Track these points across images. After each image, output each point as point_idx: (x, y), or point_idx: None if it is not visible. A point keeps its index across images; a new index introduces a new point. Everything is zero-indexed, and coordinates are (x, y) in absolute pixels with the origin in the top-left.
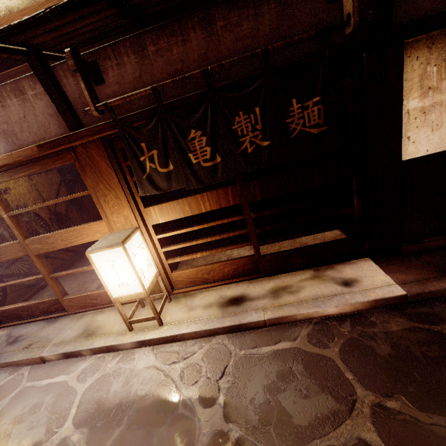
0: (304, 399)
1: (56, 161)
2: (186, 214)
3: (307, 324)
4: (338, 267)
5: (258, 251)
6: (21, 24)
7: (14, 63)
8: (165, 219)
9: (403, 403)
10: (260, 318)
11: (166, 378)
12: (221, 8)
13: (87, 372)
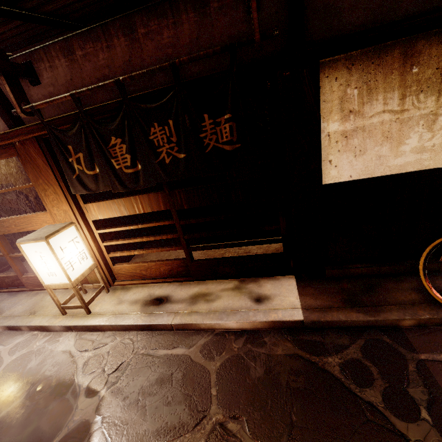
0: (166, 406)
1: (2, 154)
2: (122, 214)
3: (209, 334)
4: (261, 282)
5: (188, 256)
6: None
7: None
8: (103, 216)
9: (242, 427)
10: (169, 321)
11: (72, 364)
12: (141, 15)
13: (19, 346)
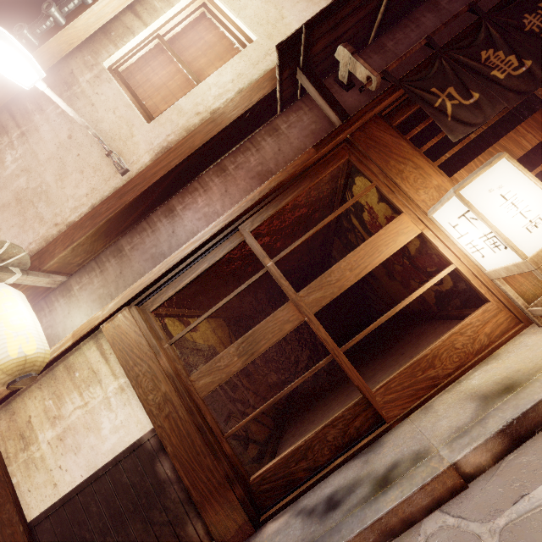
0: None
1: (328, 165)
2: None
3: None
4: None
5: None
6: (332, 4)
7: (257, 124)
8: None
9: None
10: None
11: None
12: None
13: None
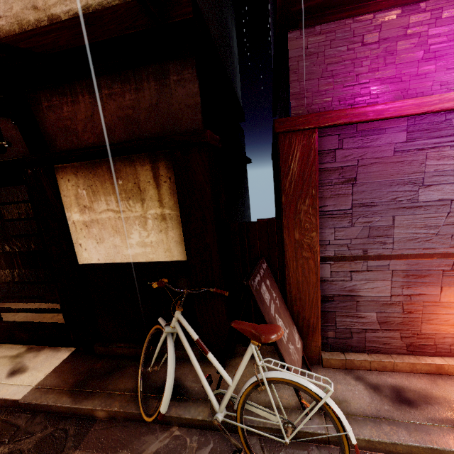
0: None
1: None
2: None
3: None
4: (43, 351)
5: None
6: None
7: None
8: None
9: None
10: None
11: None
12: None
13: None
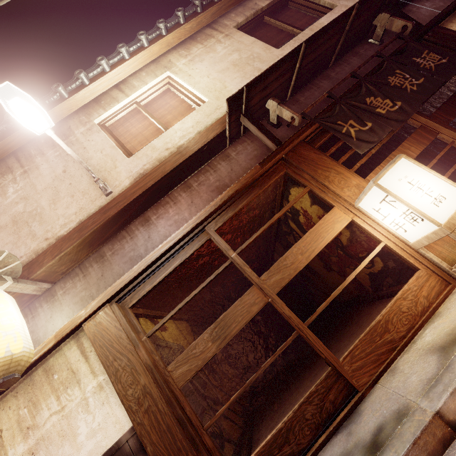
0: None
1: (271, 176)
2: None
3: None
4: None
5: None
6: (262, 74)
7: (212, 154)
8: None
9: None
10: None
11: None
12: (328, 70)
13: None
